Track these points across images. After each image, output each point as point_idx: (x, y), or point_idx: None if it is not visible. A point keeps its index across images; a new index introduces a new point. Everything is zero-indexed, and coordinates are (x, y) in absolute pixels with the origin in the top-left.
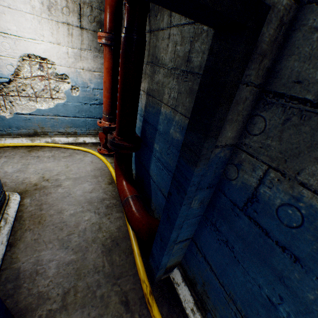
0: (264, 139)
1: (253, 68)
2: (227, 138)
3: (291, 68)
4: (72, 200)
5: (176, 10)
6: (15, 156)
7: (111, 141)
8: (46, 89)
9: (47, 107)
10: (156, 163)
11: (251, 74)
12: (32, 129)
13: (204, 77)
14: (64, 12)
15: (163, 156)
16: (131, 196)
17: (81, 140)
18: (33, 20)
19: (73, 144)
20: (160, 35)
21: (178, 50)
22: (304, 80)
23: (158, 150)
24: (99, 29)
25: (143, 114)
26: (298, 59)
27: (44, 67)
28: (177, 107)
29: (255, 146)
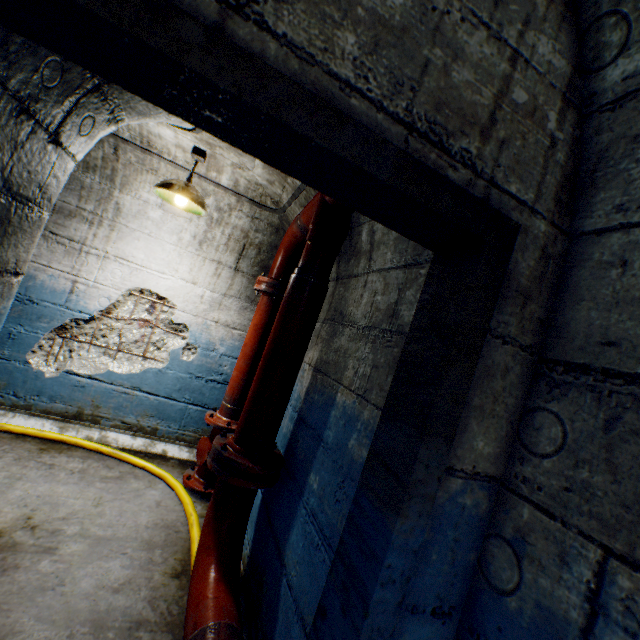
0: (569, 466)
1: (510, 312)
2: (476, 455)
3: (587, 320)
4: (56, 606)
5: (370, 213)
6: (5, 454)
7: (217, 451)
8: (142, 340)
9: (129, 370)
10: (305, 525)
11: (509, 323)
12: (76, 406)
13: (418, 317)
14: (220, 249)
15: (324, 507)
16: (218, 623)
17: (160, 448)
18: (172, 251)
19: (139, 454)
20: (351, 283)
21: (378, 301)
22: (621, 340)
23: (317, 489)
24: (261, 275)
25: (300, 405)
26: (594, 306)
27: (157, 308)
28: (369, 392)
29: (551, 486)
